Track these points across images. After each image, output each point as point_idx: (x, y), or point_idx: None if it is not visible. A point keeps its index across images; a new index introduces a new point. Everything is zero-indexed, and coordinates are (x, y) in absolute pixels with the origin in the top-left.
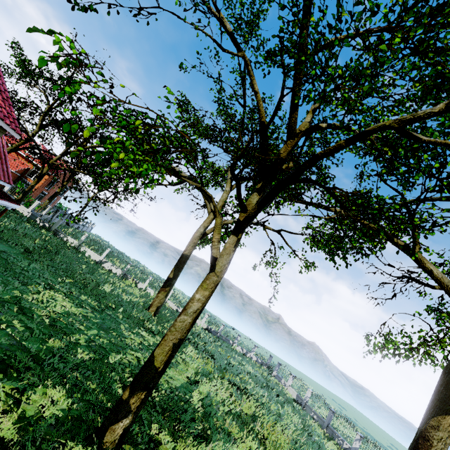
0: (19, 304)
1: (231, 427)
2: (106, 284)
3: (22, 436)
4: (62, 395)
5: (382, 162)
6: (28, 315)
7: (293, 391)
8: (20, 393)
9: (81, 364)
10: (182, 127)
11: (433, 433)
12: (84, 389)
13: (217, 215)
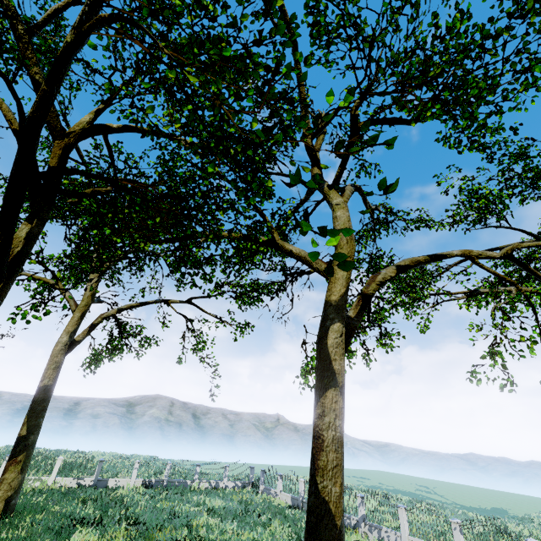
0: None
1: None
2: None
3: None
4: None
5: (193, 150)
6: None
7: (287, 496)
8: None
9: None
10: None
11: (321, 423)
12: None
13: None
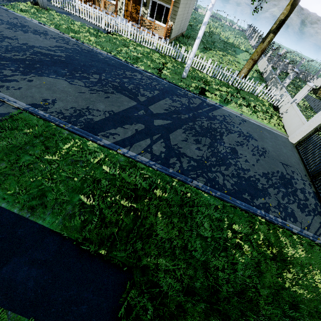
0: None
1: None
2: None
3: None
4: None
5: None
6: None
7: (247, 34)
8: None
9: None
10: None
11: None
12: None
13: None
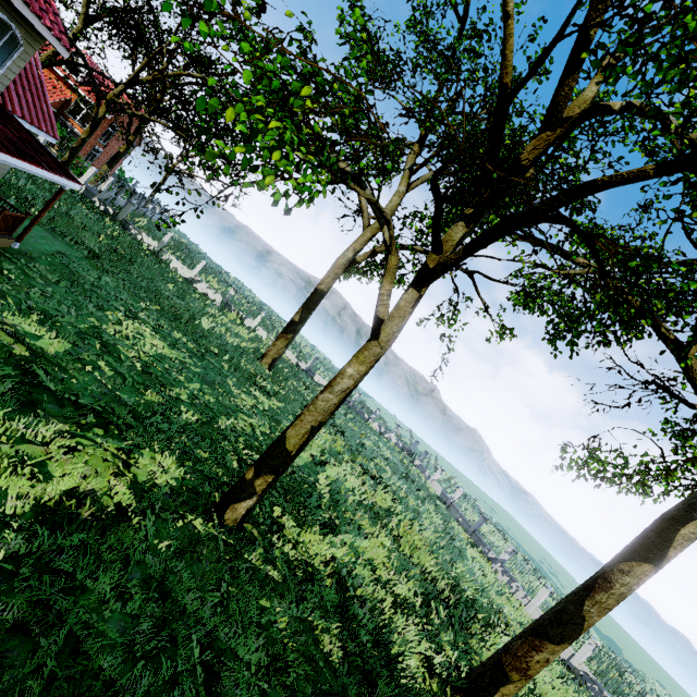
0: (100, 339)
1: (362, 519)
2: (204, 317)
3: (139, 503)
4: (172, 462)
5: None
6: (114, 355)
7: (438, 487)
8: (127, 455)
9: (187, 427)
10: (367, 92)
11: (619, 577)
12: (194, 457)
13: (393, 252)
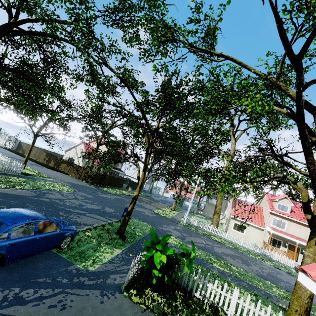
0: None
1: None
2: None
3: None
4: None
5: None
6: None
7: None
8: None
9: None
10: None
11: None
12: None
13: None
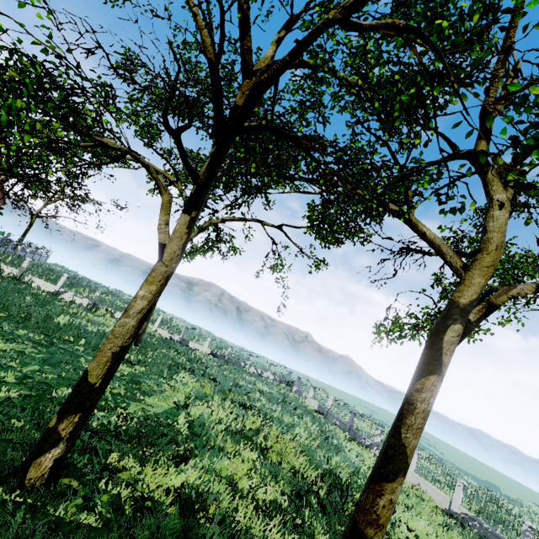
0: None
1: (226, 443)
2: (61, 315)
3: None
4: None
5: (363, 105)
6: None
7: (315, 403)
8: None
9: (4, 403)
10: (67, 51)
11: (417, 396)
12: (4, 429)
13: (163, 191)
